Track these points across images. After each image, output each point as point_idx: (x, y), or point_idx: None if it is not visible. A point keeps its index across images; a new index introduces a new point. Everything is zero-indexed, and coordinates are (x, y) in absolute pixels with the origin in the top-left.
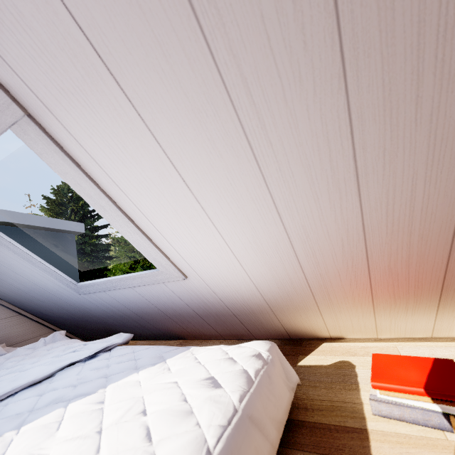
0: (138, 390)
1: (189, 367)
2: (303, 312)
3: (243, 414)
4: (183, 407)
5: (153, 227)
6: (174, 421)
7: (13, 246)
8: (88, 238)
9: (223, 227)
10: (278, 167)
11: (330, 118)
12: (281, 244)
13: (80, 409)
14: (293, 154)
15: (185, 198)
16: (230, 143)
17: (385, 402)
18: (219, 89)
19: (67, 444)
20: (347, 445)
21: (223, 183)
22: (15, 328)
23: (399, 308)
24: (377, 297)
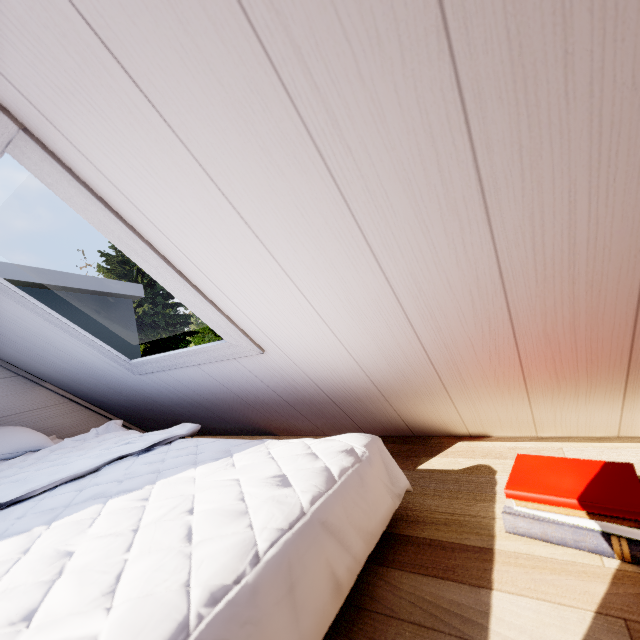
0: (191, 487)
1: (258, 463)
2: (427, 399)
3: (313, 518)
4: (238, 506)
5: (209, 282)
6: (222, 521)
7: (44, 312)
8: (161, 307)
9: (301, 278)
10: (364, 185)
11: (431, 101)
12: (383, 301)
13: (120, 505)
14: (383, 164)
15: (244, 239)
16: (292, 153)
17: (524, 516)
18: (264, 68)
19: (96, 541)
20: (462, 566)
21: (291, 213)
22: (66, 417)
23: (565, 393)
24: (531, 377)
